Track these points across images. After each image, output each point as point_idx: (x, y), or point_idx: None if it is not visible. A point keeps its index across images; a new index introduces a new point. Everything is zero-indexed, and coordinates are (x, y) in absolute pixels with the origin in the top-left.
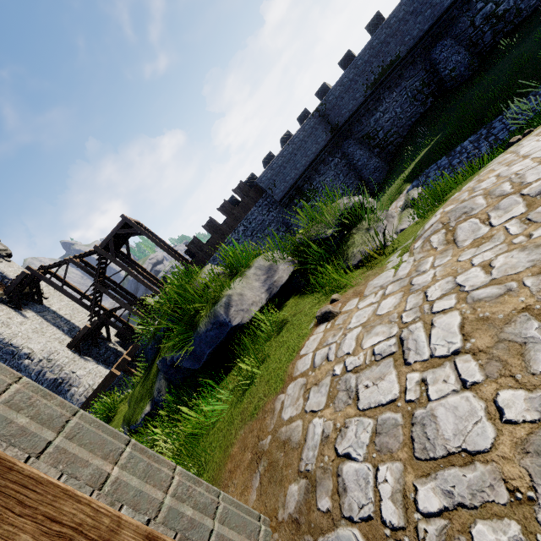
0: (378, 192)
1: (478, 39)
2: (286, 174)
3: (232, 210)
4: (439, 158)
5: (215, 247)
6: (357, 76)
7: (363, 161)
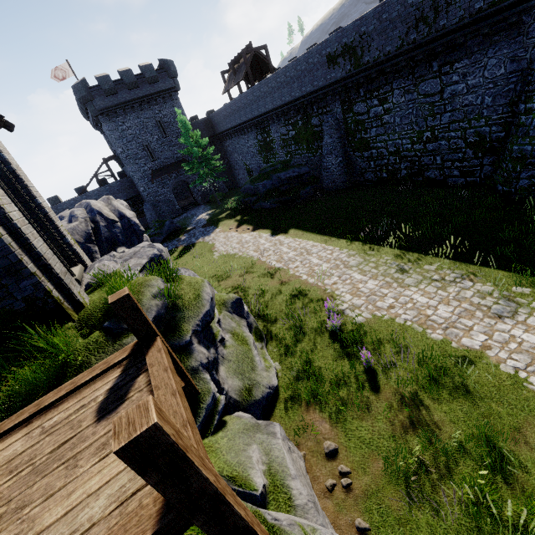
0: None
1: None
2: None
3: None
4: None
5: None
6: None
7: None
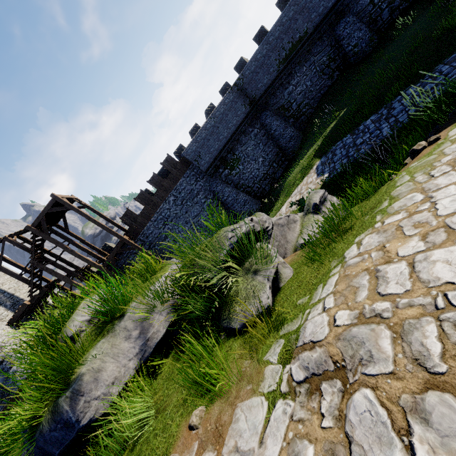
0: (294, 159)
1: (377, 16)
2: (210, 146)
3: (161, 182)
4: (345, 135)
5: (148, 217)
6: (270, 52)
7: (280, 131)
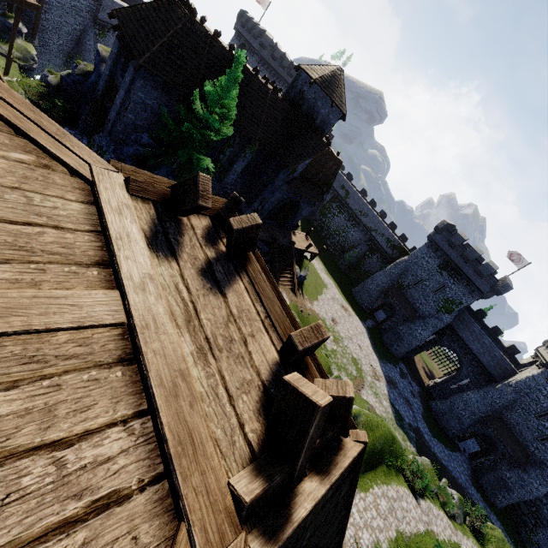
0: None
1: None
2: None
3: None
4: None
5: None
6: None
7: None
